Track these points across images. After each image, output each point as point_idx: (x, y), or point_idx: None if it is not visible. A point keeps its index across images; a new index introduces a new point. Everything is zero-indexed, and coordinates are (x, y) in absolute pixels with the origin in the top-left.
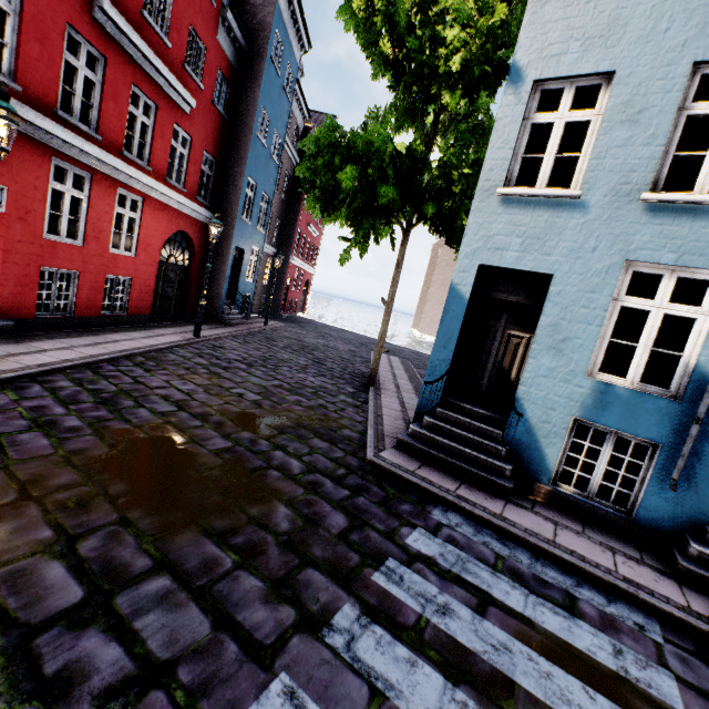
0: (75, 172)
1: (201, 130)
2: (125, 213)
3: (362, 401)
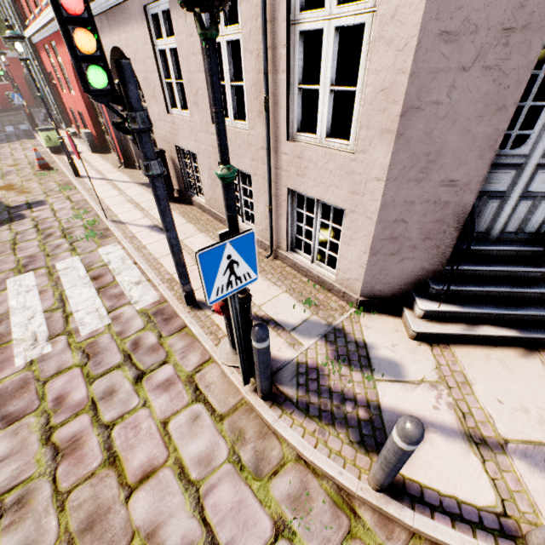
0: None
1: None
2: None
3: None
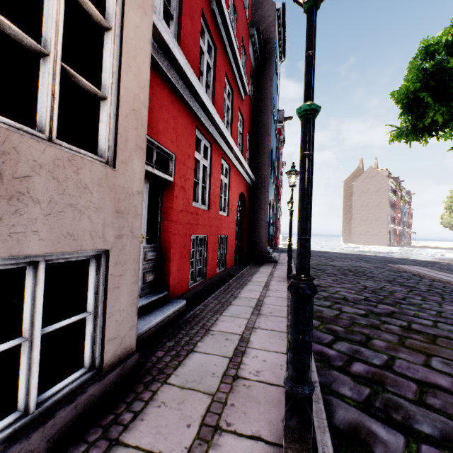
0: (204, 142)
1: (245, 114)
2: (222, 179)
3: None
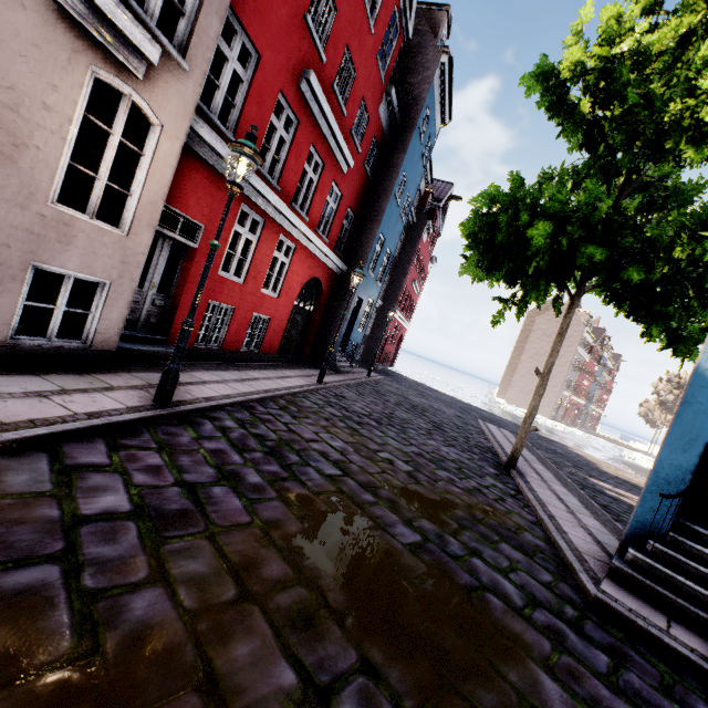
0: (254, 217)
1: (350, 188)
2: (280, 257)
3: (514, 489)
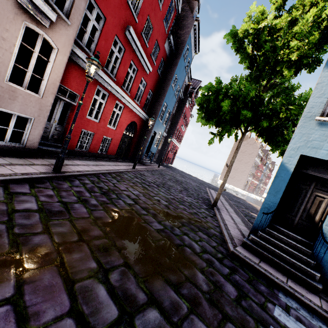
0: (103, 92)
1: (150, 81)
2: (116, 111)
3: (213, 214)
